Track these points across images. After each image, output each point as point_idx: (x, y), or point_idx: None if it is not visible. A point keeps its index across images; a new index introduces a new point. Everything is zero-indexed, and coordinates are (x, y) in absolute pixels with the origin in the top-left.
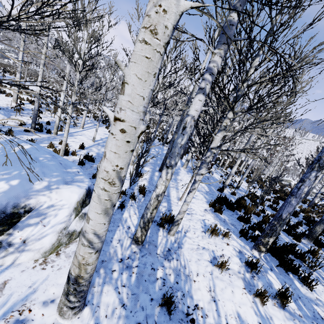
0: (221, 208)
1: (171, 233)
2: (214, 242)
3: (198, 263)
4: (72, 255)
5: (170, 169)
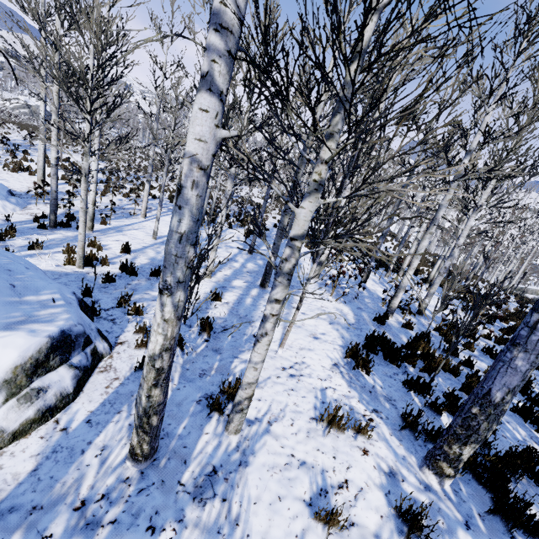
0: (368, 362)
1: (230, 428)
2: (333, 446)
3: (274, 508)
4: None
5: (168, 295)
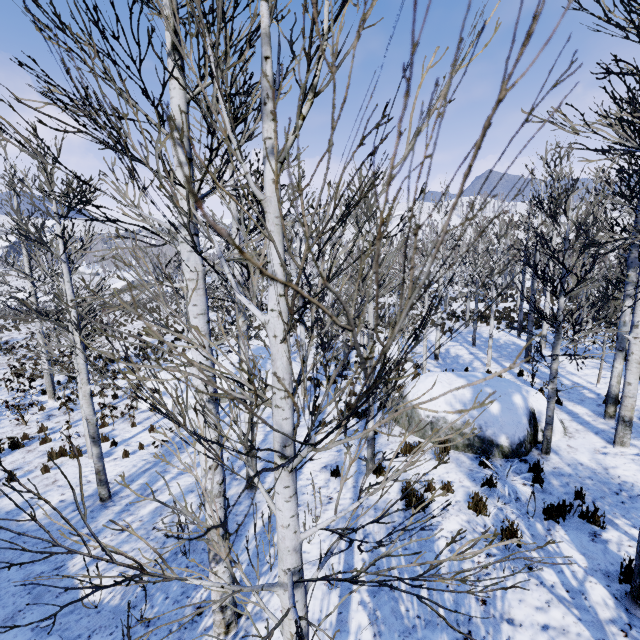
0: None
1: None
2: None
3: None
4: (579, 432)
5: (623, 351)
